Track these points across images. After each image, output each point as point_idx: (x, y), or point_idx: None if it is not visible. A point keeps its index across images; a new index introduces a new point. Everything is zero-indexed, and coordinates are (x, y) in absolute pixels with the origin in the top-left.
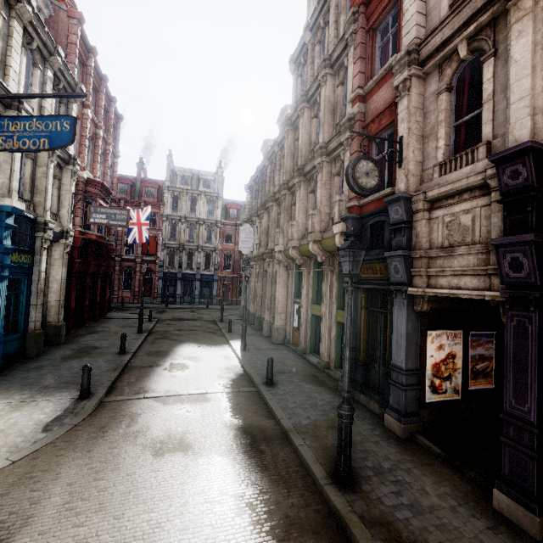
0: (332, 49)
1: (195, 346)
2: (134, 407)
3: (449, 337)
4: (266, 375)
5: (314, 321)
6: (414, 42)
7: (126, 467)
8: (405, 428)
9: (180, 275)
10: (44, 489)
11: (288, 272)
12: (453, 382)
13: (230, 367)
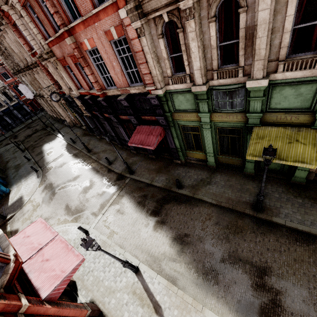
0: None
1: (48, 144)
2: (50, 166)
3: None
4: (72, 142)
5: (76, 117)
6: (39, 54)
7: (58, 171)
8: (99, 137)
9: (1, 113)
10: (49, 179)
11: (57, 102)
12: None
13: (63, 144)
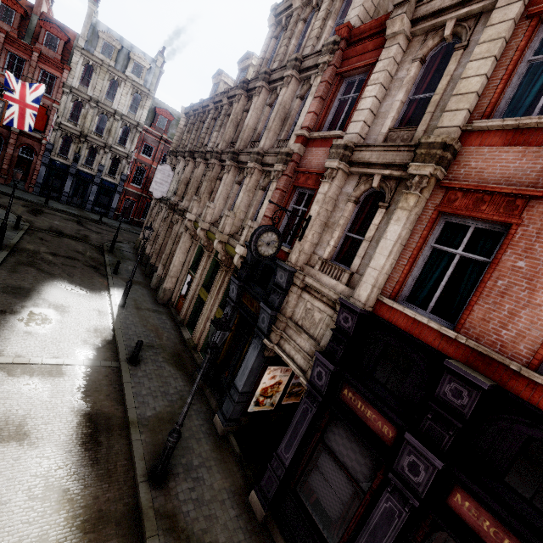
0: (309, 49)
1: (68, 288)
2: None
3: (282, 371)
4: (132, 354)
5: (199, 300)
6: (353, 141)
7: None
8: (224, 429)
9: (73, 170)
10: None
11: (192, 241)
12: (273, 399)
13: (100, 329)
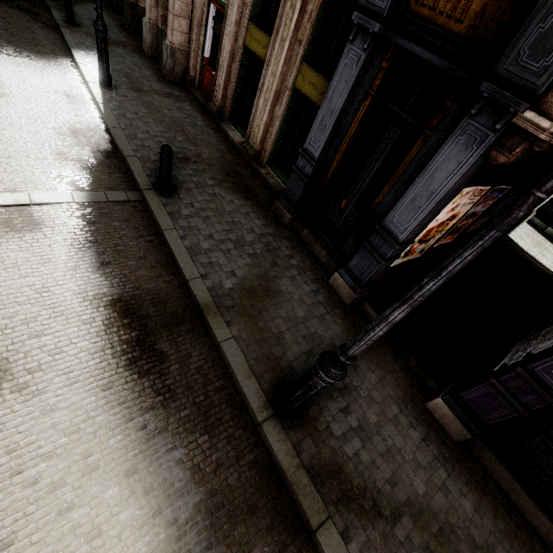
0: None
1: None
2: None
3: (473, 195)
4: (159, 175)
5: (246, 62)
6: None
7: None
8: (356, 298)
9: None
10: None
11: None
12: (428, 243)
13: (81, 130)
